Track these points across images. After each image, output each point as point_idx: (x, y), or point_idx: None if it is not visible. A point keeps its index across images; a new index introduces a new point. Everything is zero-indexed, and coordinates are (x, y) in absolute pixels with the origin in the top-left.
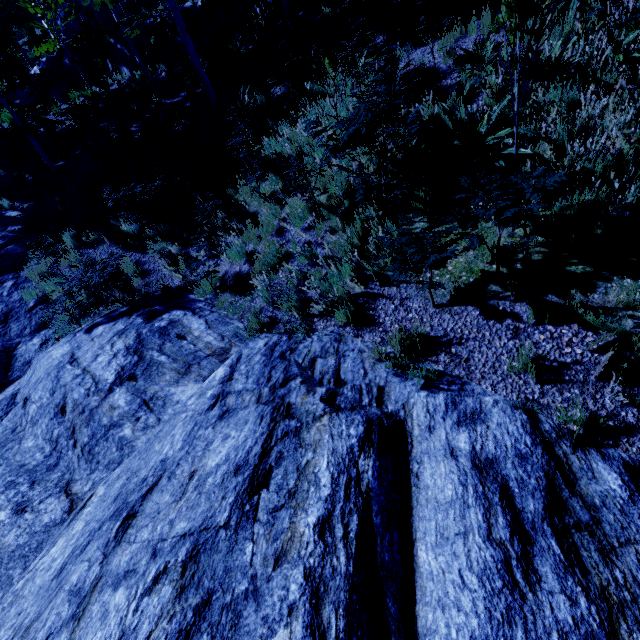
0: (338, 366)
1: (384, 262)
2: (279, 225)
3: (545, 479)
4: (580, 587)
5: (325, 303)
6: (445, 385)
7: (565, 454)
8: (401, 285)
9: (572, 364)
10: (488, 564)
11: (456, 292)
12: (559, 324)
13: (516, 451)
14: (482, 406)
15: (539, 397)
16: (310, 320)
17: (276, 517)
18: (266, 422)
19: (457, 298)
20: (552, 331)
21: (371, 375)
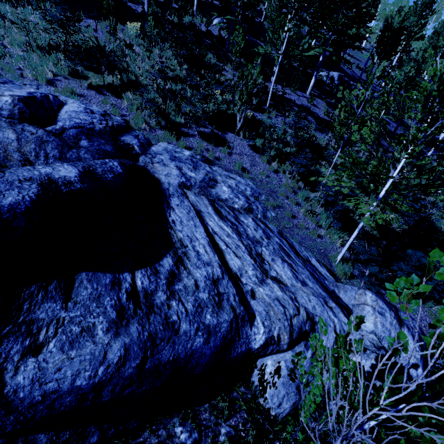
0: (38, 89)
1: (64, 73)
2: (2, 44)
3: (103, 114)
4: (103, 117)
5: (32, 73)
6: (81, 101)
7: (110, 115)
8: (70, 80)
9: (118, 105)
10: (83, 110)
11: (90, 85)
12: (118, 99)
13: (98, 111)
14: (92, 106)
15: (108, 109)
16: (23, 78)
17: (13, 87)
18: (3, 81)
19: (90, 87)
20: (116, 99)
21: (53, 93)
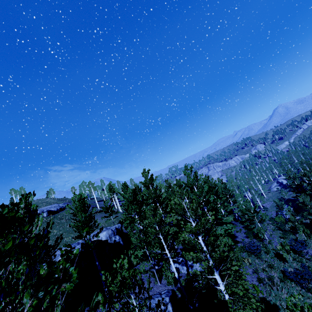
0: None
1: None
2: None
3: None
4: None
5: None
6: None
7: None
8: None
9: None
10: None
11: None
12: None
13: None
14: None
15: None
16: None
17: None
18: None
19: None
20: None
21: None
